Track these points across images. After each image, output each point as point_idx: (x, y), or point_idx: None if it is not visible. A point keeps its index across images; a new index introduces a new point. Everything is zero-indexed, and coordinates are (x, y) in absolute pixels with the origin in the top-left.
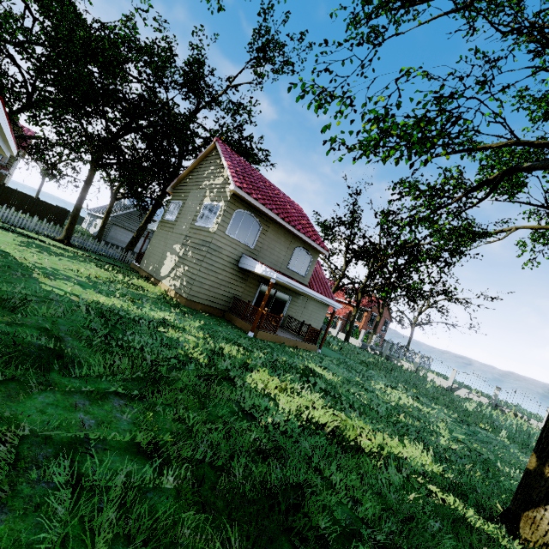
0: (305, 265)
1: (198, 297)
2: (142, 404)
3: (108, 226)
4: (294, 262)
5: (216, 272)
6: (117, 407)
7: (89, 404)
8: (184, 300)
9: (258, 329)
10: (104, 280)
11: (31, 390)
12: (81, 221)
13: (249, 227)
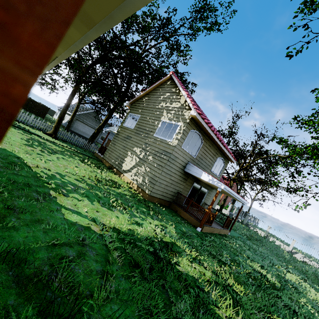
0: (220, 169)
1: (156, 193)
2: None
3: (73, 121)
4: (215, 167)
5: (170, 175)
6: None
7: None
8: (147, 196)
9: (203, 225)
10: (93, 179)
11: None
12: (53, 113)
13: (195, 143)
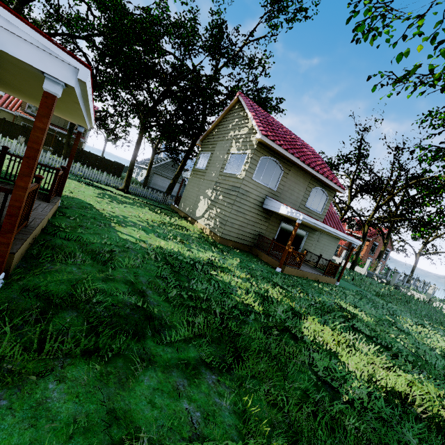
0: (321, 203)
1: (229, 235)
2: (231, 378)
3: (151, 175)
4: (311, 201)
5: (244, 213)
6: (213, 387)
7: (188, 384)
8: (219, 238)
9: (285, 265)
10: (157, 223)
11: (136, 369)
12: None
13: (272, 172)
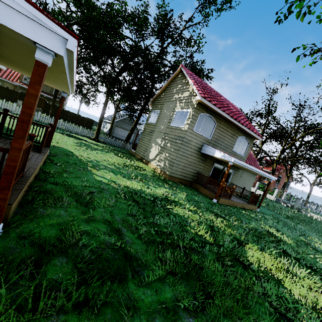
0: (244, 148)
1: (176, 173)
2: (206, 319)
3: (113, 127)
4: (237, 146)
5: (187, 157)
6: None
7: None
8: (168, 176)
9: (219, 197)
10: (122, 165)
11: (123, 321)
12: None
13: (208, 125)
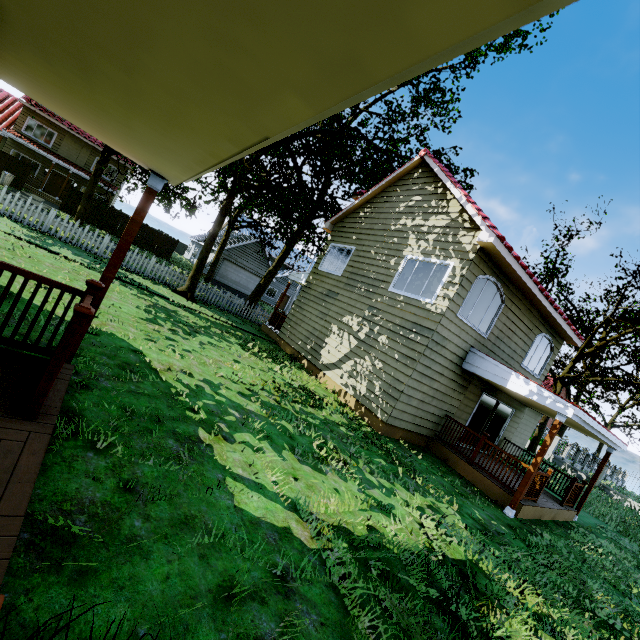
0: (541, 360)
1: (401, 419)
2: None
3: (219, 262)
4: (530, 356)
5: (431, 378)
6: None
7: None
8: (381, 424)
9: (521, 502)
10: (271, 390)
11: None
12: (183, 250)
13: (487, 303)
